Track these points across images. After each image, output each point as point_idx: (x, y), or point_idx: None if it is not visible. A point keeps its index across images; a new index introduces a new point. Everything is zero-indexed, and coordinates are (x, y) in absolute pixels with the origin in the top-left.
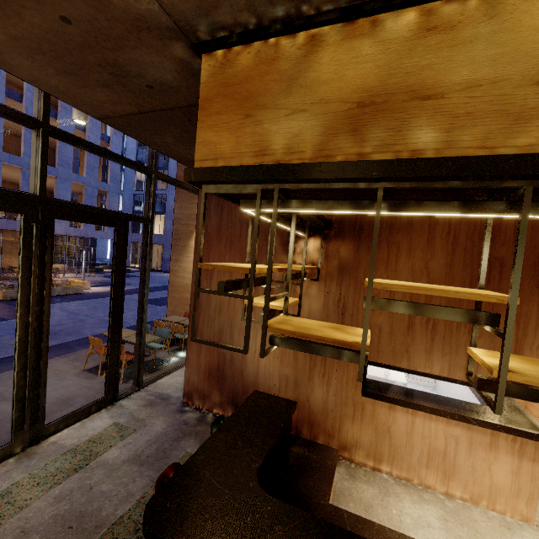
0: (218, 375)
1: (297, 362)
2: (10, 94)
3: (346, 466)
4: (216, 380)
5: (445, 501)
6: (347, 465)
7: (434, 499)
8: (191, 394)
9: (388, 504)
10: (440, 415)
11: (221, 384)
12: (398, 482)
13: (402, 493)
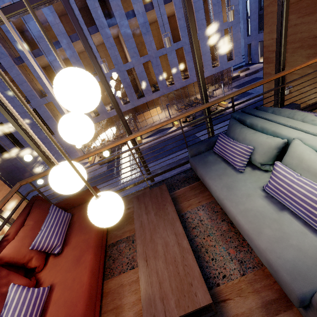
0: None
1: None
2: (166, 1)
3: None
4: None
5: None
6: None
7: None
8: None
9: None
10: None
11: None
12: None
13: None
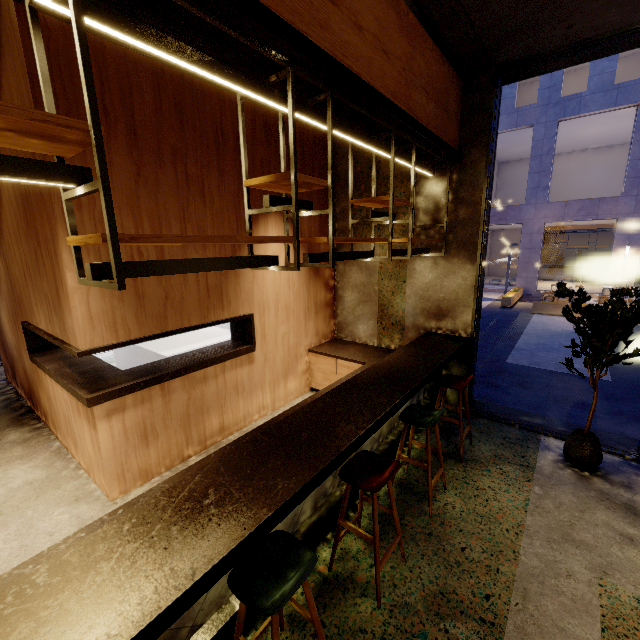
0: (4, 349)
1: (14, 330)
2: None
3: (39, 433)
4: (5, 354)
5: (66, 470)
6: (41, 432)
7: (59, 467)
8: (5, 369)
9: (8, 464)
10: (51, 377)
11: (7, 358)
12: (57, 450)
13: (40, 459)
